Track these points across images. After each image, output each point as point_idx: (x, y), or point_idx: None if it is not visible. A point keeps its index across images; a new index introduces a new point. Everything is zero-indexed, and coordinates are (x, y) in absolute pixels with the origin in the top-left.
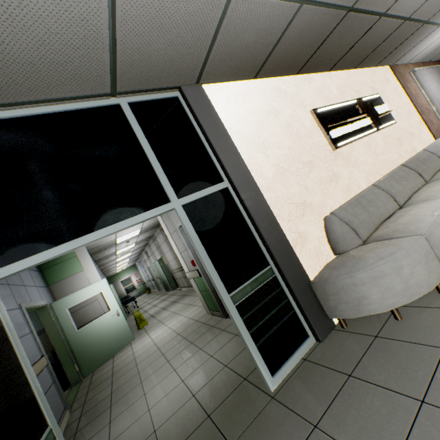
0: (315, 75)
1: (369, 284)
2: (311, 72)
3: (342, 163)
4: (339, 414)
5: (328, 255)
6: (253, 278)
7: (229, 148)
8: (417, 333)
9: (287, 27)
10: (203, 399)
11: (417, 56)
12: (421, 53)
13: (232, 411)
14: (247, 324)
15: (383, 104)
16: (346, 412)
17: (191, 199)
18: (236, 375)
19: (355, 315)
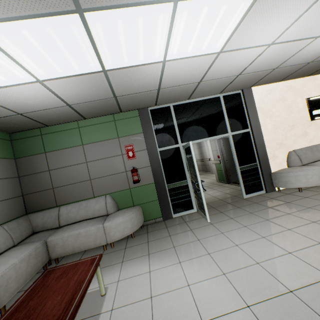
0: (319, 76)
1: (292, 177)
2: (317, 74)
3: (313, 128)
4: (263, 202)
5: (284, 166)
6: (248, 165)
7: (255, 116)
8: (302, 194)
9: (300, 68)
10: (218, 197)
11: None
12: None
13: (229, 199)
14: (242, 178)
15: None
16: (265, 202)
17: (235, 133)
18: (231, 195)
19: (284, 186)
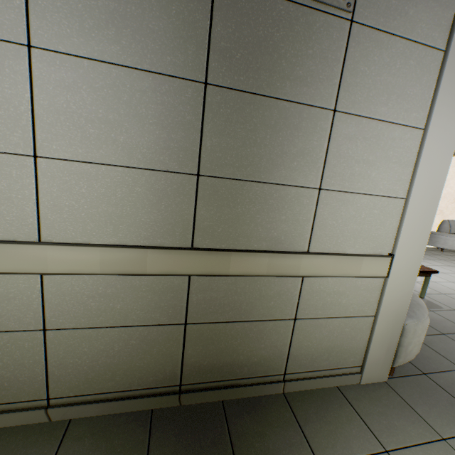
0: None
1: (442, 239)
2: None
3: None
4: None
5: (434, 230)
6: None
7: None
8: (444, 253)
9: None
10: None
11: None
12: None
13: None
14: None
15: None
16: None
17: None
18: None
19: (431, 245)
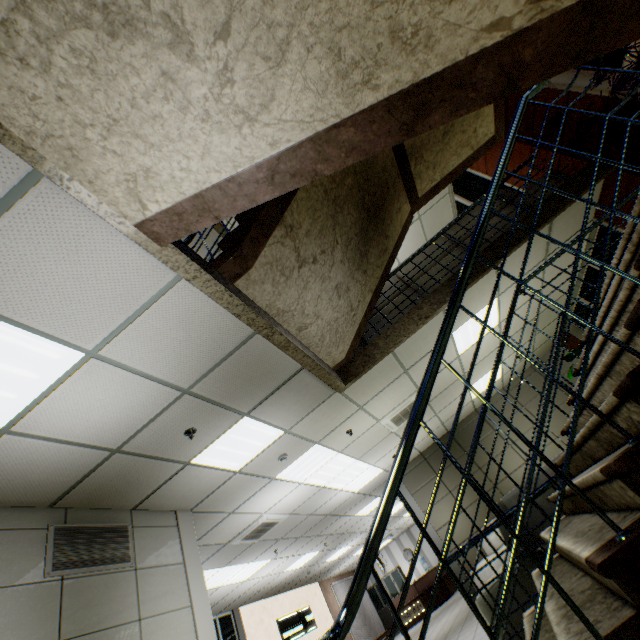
0: (280, 594)
1: None
2: (279, 593)
3: None
4: None
5: None
6: None
7: None
8: None
9: (272, 588)
10: None
11: (333, 574)
12: (335, 573)
13: None
14: None
15: (311, 613)
16: None
17: None
18: None
19: None
